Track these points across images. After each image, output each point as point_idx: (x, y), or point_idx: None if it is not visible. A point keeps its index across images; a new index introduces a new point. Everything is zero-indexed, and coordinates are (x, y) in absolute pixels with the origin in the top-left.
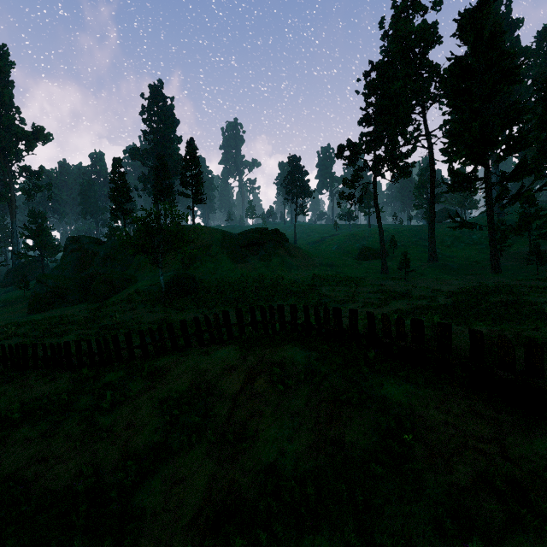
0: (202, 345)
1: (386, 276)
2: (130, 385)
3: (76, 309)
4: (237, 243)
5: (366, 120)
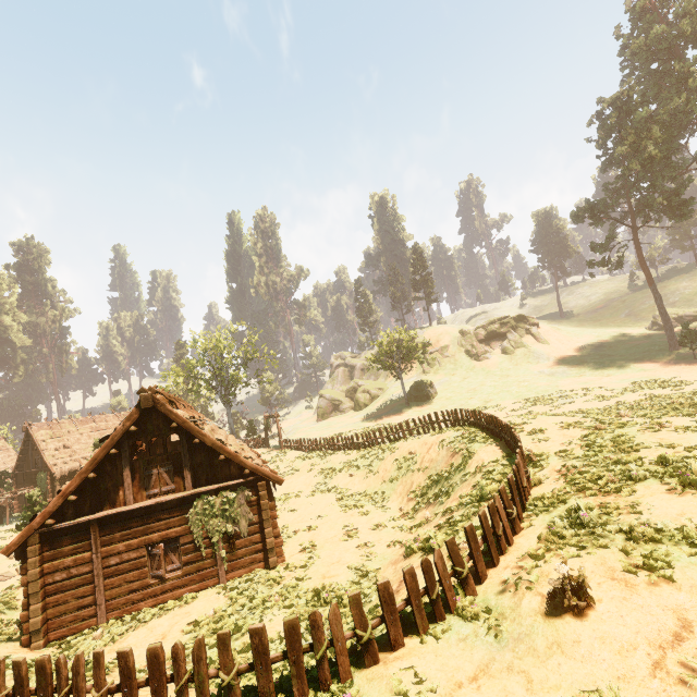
0: (419, 435)
1: (672, 354)
2: (383, 455)
3: (347, 416)
4: (475, 338)
5: (609, 167)
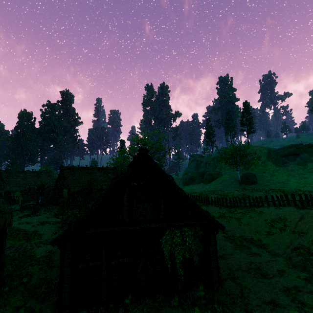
0: (275, 206)
1: None
2: (249, 214)
3: (200, 186)
4: (278, 154)
5: None
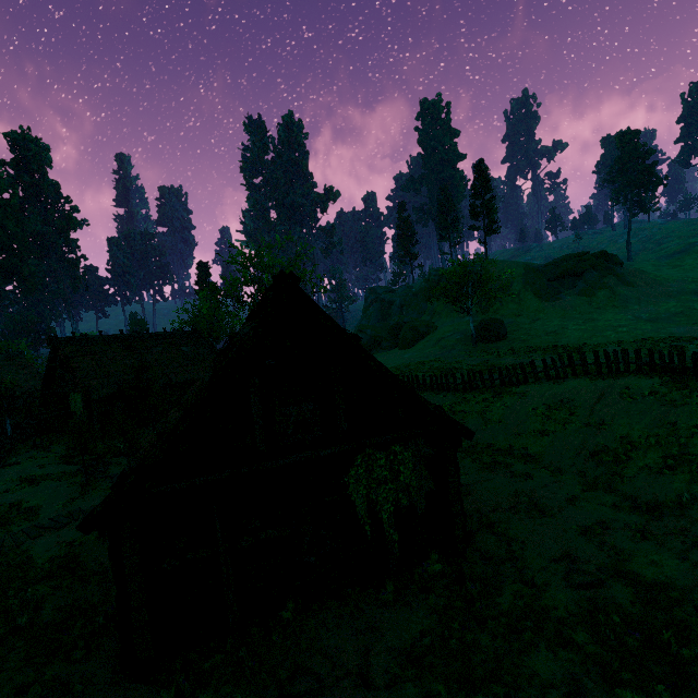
0: (549, 380)
1: None
2: (503, 401)
3: (393, 354)
4: (544, 276)
5: None
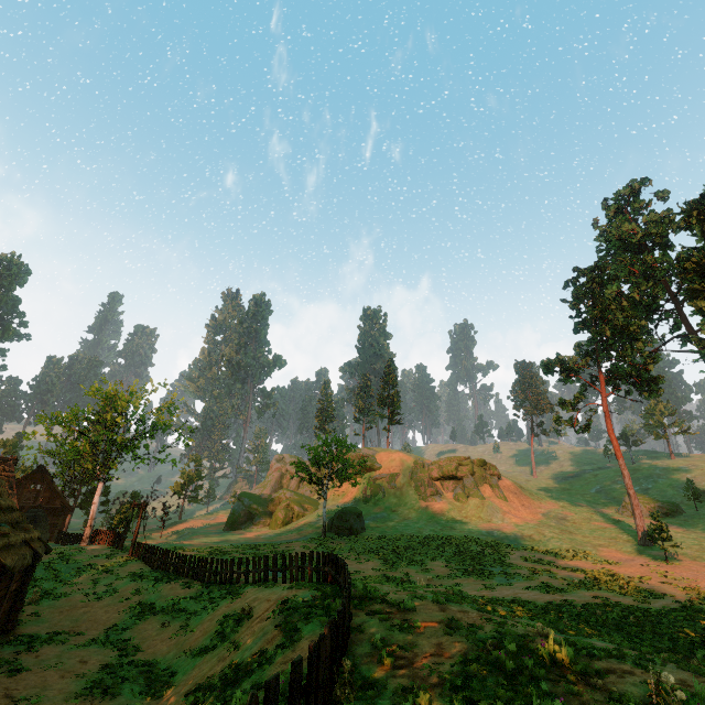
0: (284, 582)
1: (642, 549)
2: (221, 602)
3: (257, 533)
4: (429, 473)
5: (581, 328)
